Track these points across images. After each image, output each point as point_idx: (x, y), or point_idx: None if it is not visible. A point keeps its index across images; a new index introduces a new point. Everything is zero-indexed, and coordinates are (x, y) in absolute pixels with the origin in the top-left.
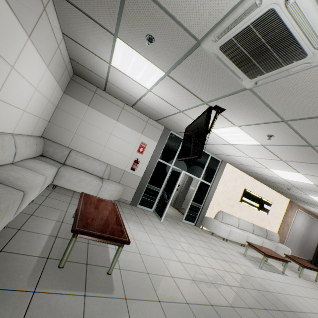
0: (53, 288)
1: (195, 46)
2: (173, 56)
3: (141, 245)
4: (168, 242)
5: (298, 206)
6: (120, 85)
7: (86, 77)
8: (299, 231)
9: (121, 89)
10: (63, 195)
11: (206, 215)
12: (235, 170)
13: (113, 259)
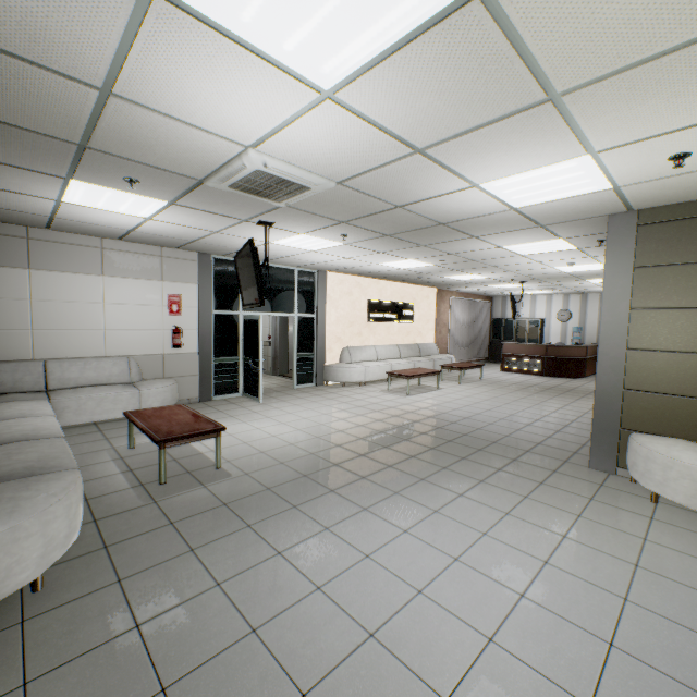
0: (171, 495)
1: (199, 183)
2: (173, 190)
3: (243, 436)
4: (278, 419)
5: (451, 292)
6: (87, 219)
7: None
8: (462, 327)
9: (89, 223)
10: (86, 435)
11: (327, 364)
12: (344, 278)
13: (216, 452)
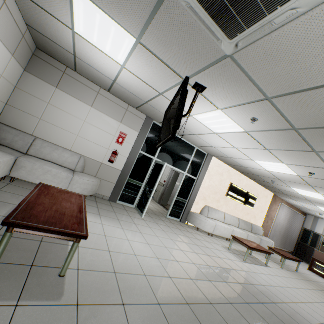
0: None
1: None
2: (141, 11)
3: (113, 241)
4: (146, 238)
5: (282, 200)
6: (91, 61)
7: (51, 52)
8: (282, 224)
9: (92, 67)
10: (23, 189)
11: (191, 211)
12: (221, 164)
13: (66, 257)
